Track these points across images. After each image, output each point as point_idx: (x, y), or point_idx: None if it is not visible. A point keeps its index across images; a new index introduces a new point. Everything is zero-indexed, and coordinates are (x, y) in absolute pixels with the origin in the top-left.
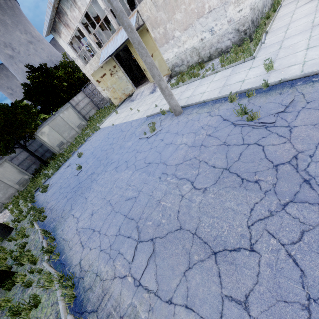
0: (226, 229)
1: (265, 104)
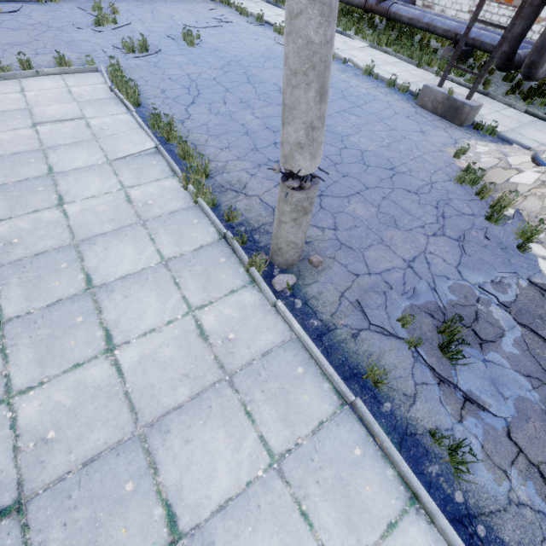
0: (18, 40)
1: (2, 7)
